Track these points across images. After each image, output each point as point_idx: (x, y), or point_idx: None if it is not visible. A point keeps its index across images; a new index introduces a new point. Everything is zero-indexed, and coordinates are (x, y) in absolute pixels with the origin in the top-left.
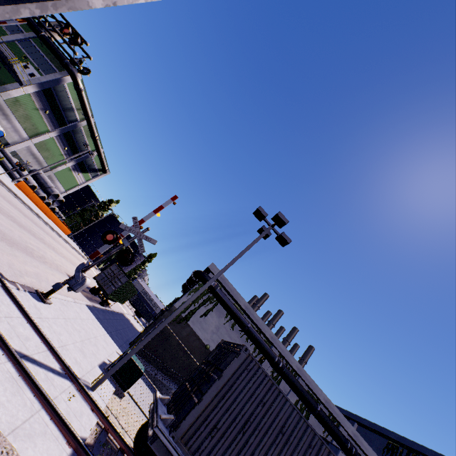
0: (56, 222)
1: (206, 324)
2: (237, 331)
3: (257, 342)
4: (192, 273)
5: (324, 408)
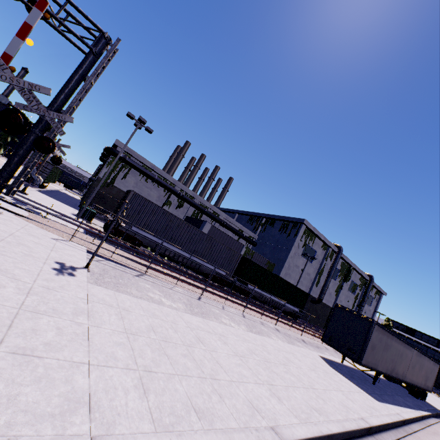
0: None
1: (127, 183)
2: (150, 183)
3: (164, 186)
4: (103, 150)
5: (211, 210)
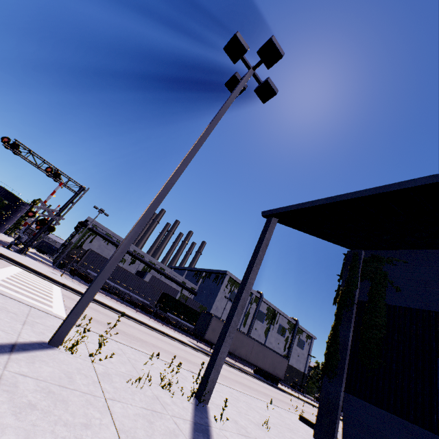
0: None
1: (93, 246)
2: (111, 245)
3: None
4: (78, 223)
5: (158, 266)
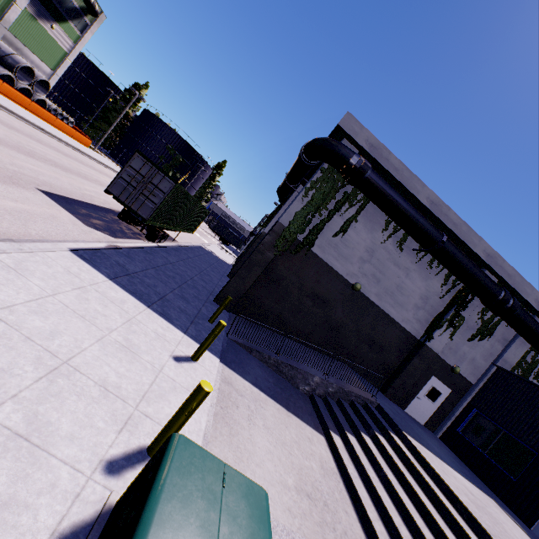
0: (56, 125)
1: (347, 248)
2: (410, 252)
3: (462, 268)
4: (302, 149)
5: None
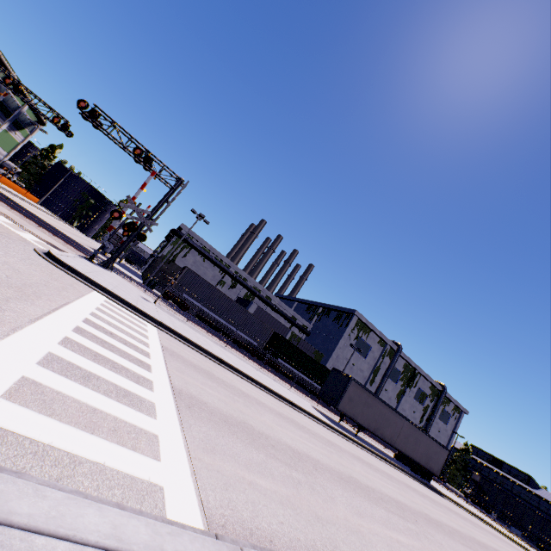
0: (26, 195)
1: (186, 262)
2: (207, 263)
3: (219, 266)
4: (170, 231)
5: (263, 293)
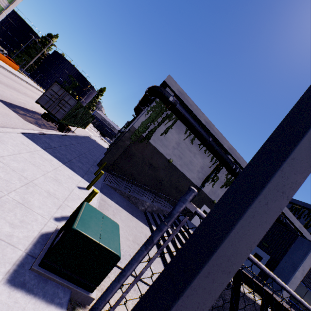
0: None
1: (166, 141)
2: (196, 145)
3: (218, 154)
4: (146, 90)
5: None
